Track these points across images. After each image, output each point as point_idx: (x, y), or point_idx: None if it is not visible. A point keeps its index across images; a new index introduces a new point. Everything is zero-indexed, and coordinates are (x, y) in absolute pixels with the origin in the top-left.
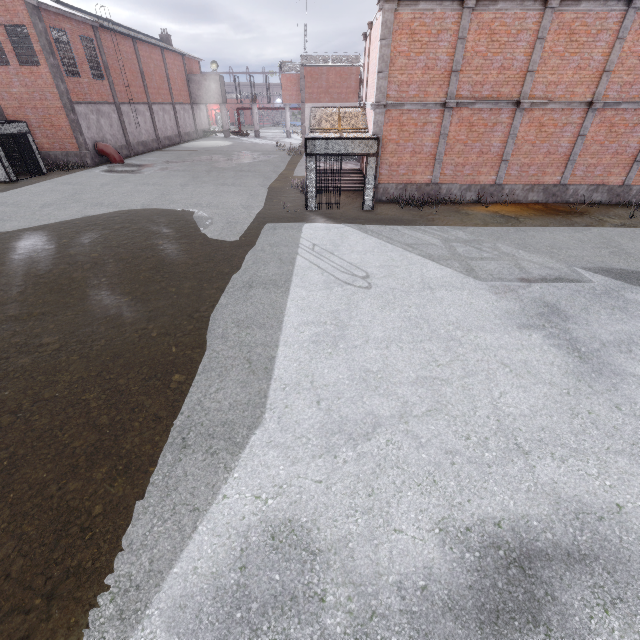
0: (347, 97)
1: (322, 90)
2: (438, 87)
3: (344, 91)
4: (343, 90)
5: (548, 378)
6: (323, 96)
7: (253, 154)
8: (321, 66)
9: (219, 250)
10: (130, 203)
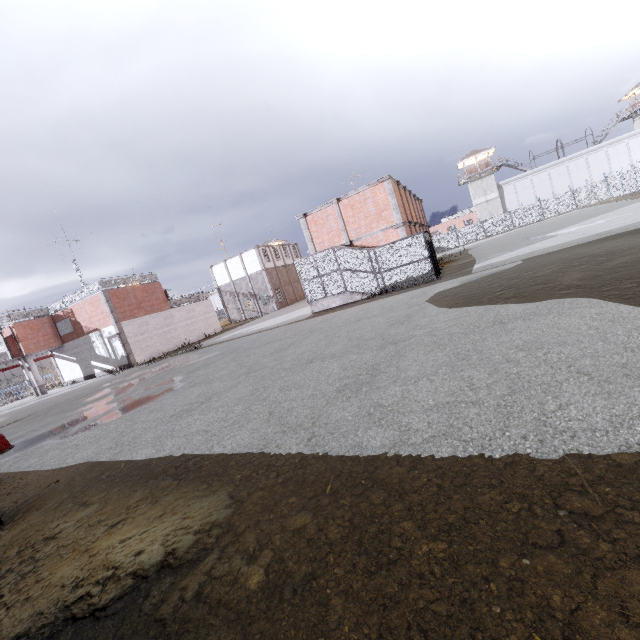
0: (160, 307)
1: (134, 306)
2: (405, 216)
3: (155, 303)
4: (153, 302)
5: (638, 212)
6: (137, 311)
7: (144, 370)
8: (124, 287)
9: (546, 255)
10: (400, 314)
